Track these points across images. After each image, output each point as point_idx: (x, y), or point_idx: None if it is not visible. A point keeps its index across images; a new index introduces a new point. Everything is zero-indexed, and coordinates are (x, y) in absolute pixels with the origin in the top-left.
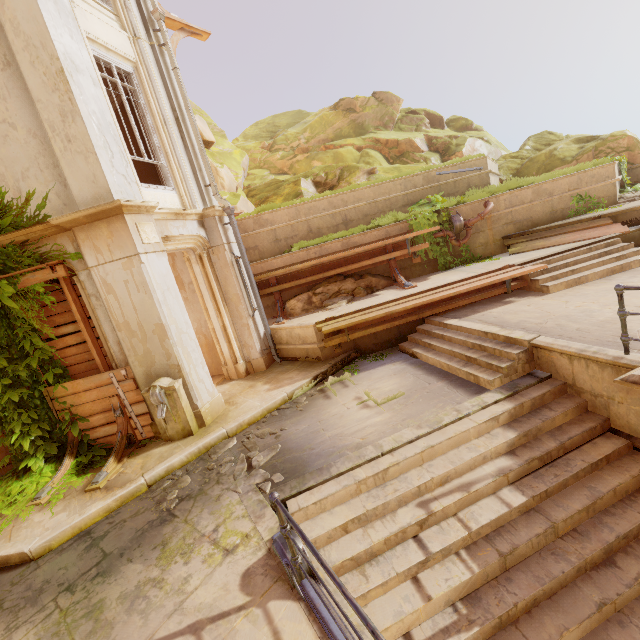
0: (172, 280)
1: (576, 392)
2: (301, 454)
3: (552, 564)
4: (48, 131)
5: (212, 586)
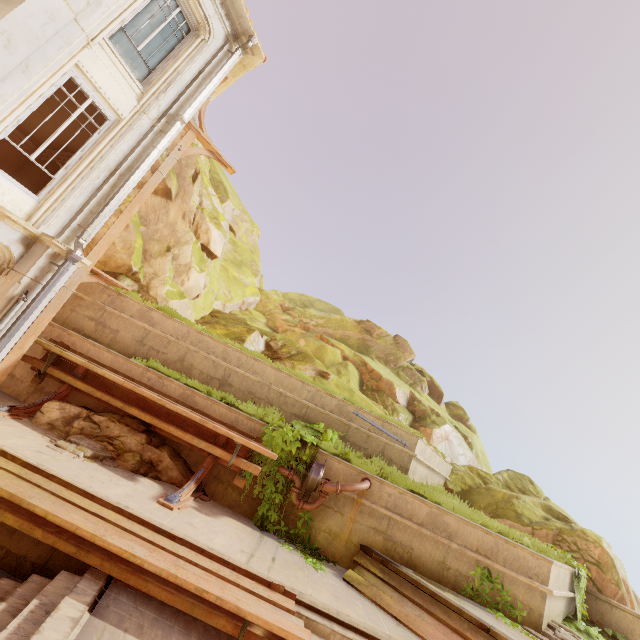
0: None
1: None
2: None
3: None
4: None
5: None
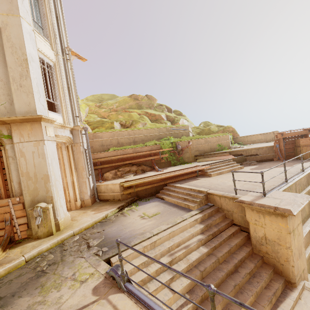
0: (56, 154)
1: (222, 210)
2: (115, 239)
3: (218, 273)
4: (11, 80)
5: (76, 297)
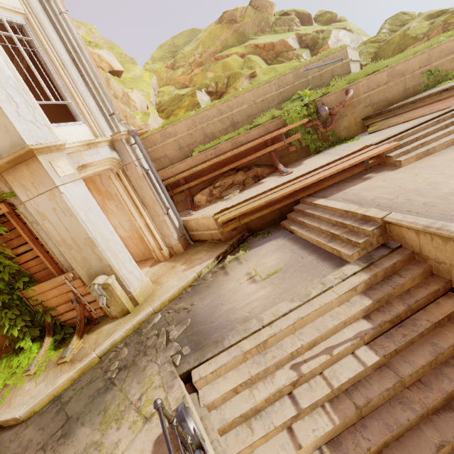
0: (92, 201)
1: (422, 259)
2: (204, 327)
3: (399, 412)
4: None
5: (133, 451)
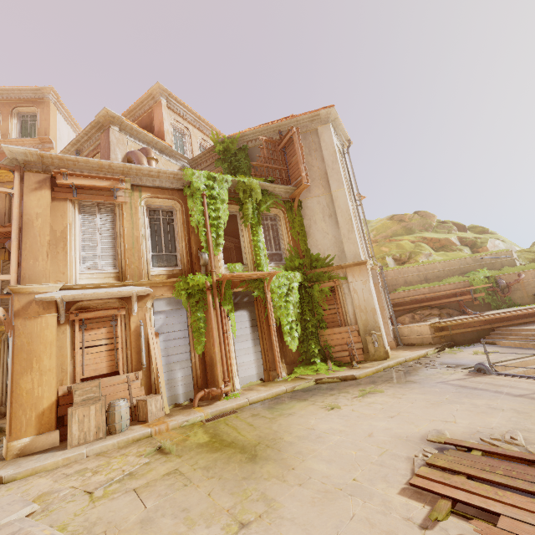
0: (374, 292)
1: None
2: (456, 363)
3: None
4: (342, 236)
5: (454, 376)
